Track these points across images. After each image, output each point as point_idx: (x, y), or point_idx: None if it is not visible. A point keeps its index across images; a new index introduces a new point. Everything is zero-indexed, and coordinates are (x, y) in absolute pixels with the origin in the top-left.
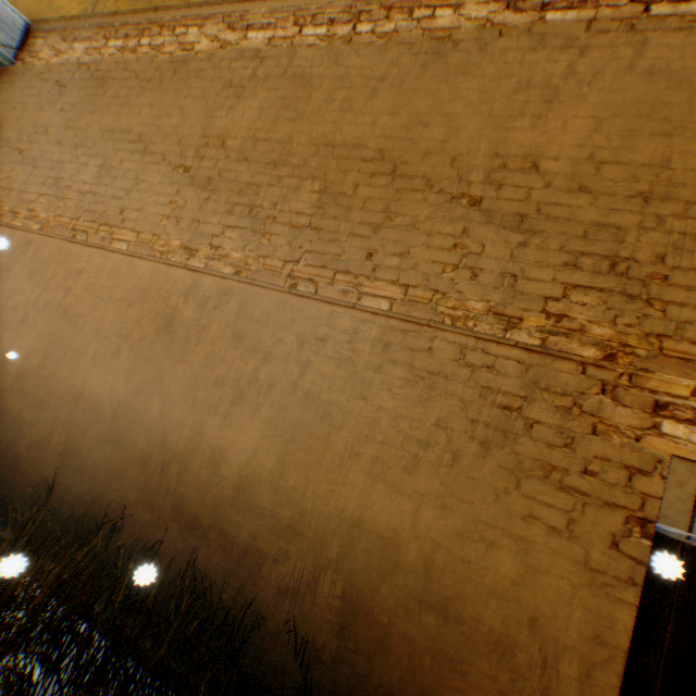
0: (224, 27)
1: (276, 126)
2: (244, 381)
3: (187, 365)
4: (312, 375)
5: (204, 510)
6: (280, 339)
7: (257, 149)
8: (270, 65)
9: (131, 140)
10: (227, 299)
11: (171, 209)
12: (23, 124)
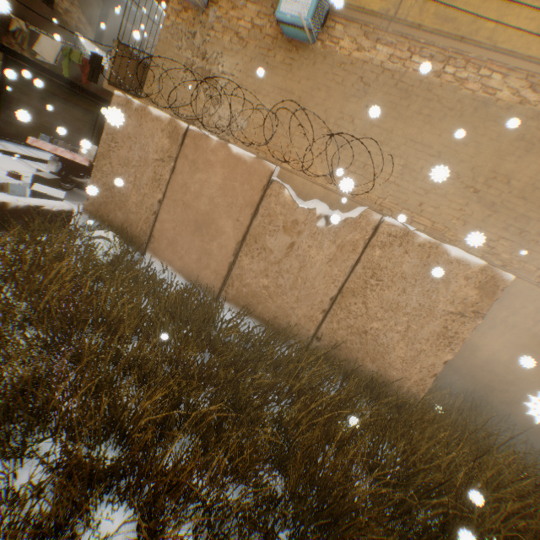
0: (525, 84)
1: None
2: (496, 320)
3: None
4: (538, 327)
5: (463, 367)
6: (523, 306)
7: (532, 194)
8: None
9: (430, 154)
10: None
11: (459, 214)
12: (327, 106)
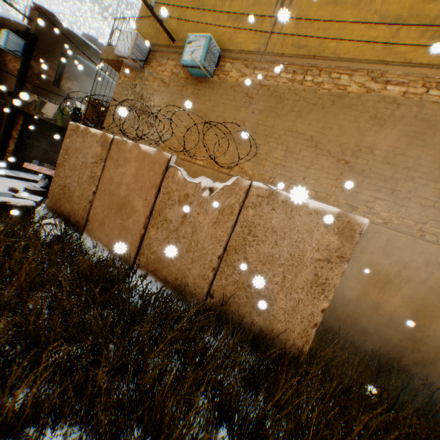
0: (368, 78)
1: (409, 147)
2: (390, 275)
3: (354, 263)
4: (433, 279)
5: (369, 326)
6: (412, 259)
7: (395, 158)
8: (403, 109)
9: (305, 139)
10: (378, 235)
11: (337, 182)
12: (224, 116)
